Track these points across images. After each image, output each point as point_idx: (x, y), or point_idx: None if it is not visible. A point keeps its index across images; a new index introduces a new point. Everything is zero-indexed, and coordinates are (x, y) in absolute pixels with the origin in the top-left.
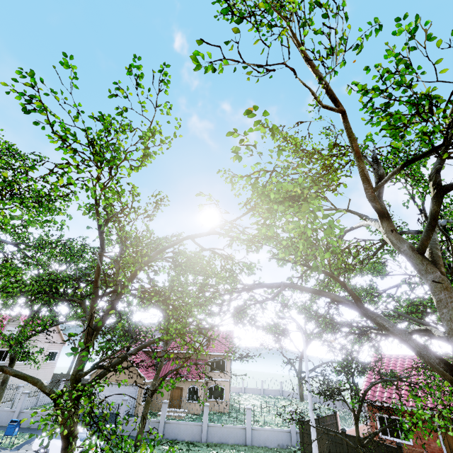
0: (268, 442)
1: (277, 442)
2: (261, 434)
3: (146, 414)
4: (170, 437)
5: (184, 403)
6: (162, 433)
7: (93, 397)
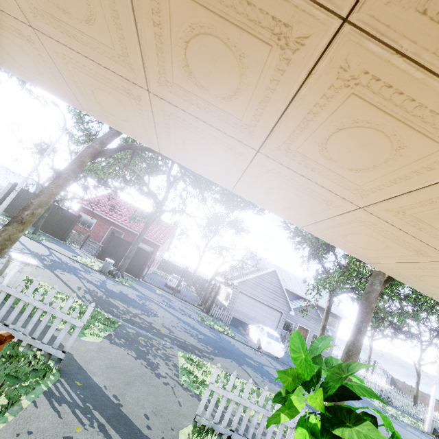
0: None
1: None
2: None
3: None
4: None
5: None
6: None
7: None
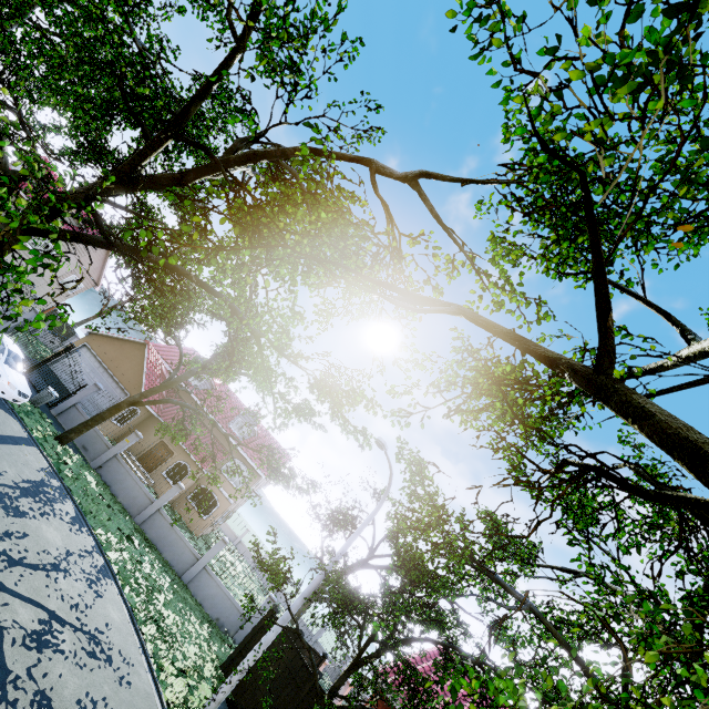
0: (209, 603)
1: (219, 614)
2: (209, 585)
3: (103, 417)
4: (106, 477)
5: (158, 472)
6: (101, 463)
7: (35, 166)
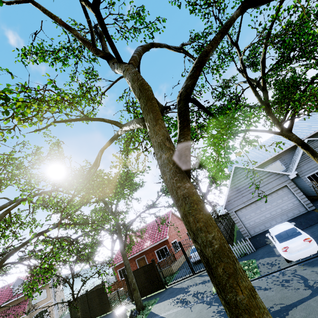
0: None
1: None
2: None
3: None
4: None
5: None
6: None
7: None
